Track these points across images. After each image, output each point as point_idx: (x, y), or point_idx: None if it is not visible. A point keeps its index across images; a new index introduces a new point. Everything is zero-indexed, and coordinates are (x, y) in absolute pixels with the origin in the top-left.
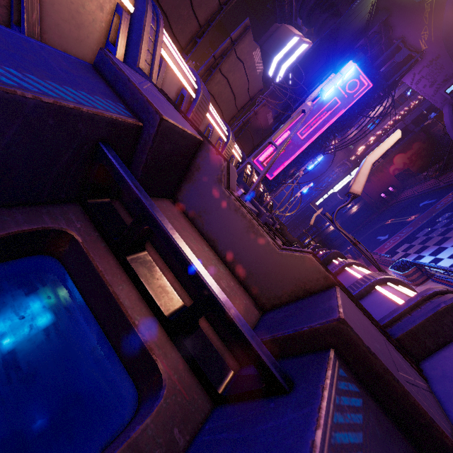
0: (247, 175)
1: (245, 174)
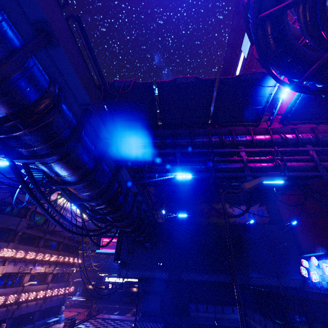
0: (45, 260)
1: (40, 261)
